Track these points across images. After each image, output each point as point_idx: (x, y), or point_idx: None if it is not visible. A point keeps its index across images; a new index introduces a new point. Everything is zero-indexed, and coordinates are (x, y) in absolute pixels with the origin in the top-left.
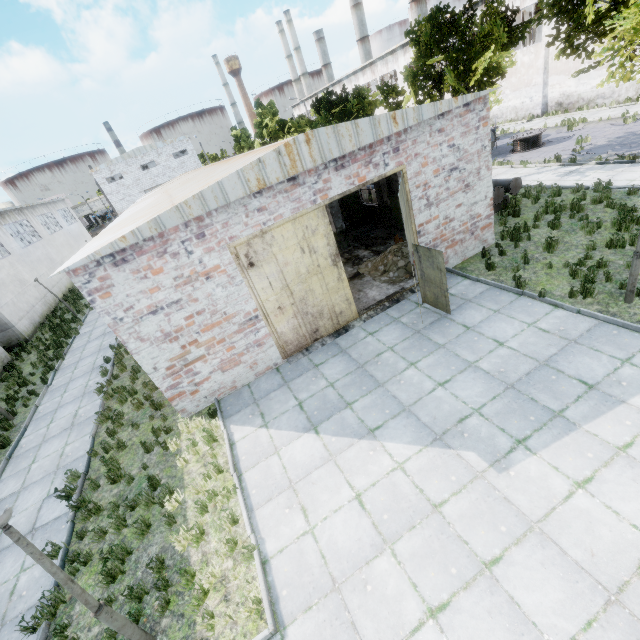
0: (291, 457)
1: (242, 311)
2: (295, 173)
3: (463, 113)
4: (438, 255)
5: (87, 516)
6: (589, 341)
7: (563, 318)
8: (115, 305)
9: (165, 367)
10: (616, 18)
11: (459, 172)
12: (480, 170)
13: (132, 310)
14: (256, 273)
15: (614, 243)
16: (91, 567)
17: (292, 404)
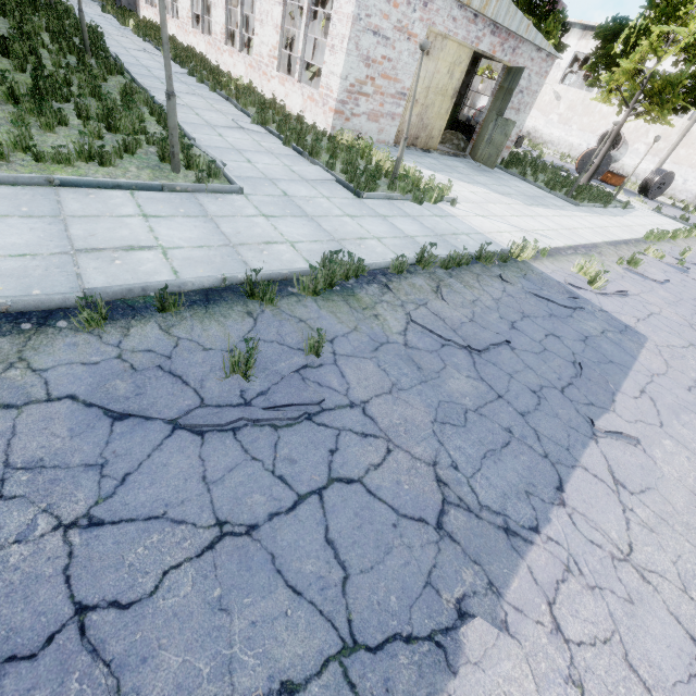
0: (427, 173)
1: (403, 83)
2: (482, 12)
3: (544, 59)
4: (511, 125)
5: (294, 139)
6: (554, 199)
7: (543, 192)
8: (365, 5)
9: (350, 82)
10: (621, 60)
11: (522, 97)
12: (527, 105)
13: (368, 19)
14: (425, 62)
15: (562, 184)
16: (320, 158)
17: (413, 160)
